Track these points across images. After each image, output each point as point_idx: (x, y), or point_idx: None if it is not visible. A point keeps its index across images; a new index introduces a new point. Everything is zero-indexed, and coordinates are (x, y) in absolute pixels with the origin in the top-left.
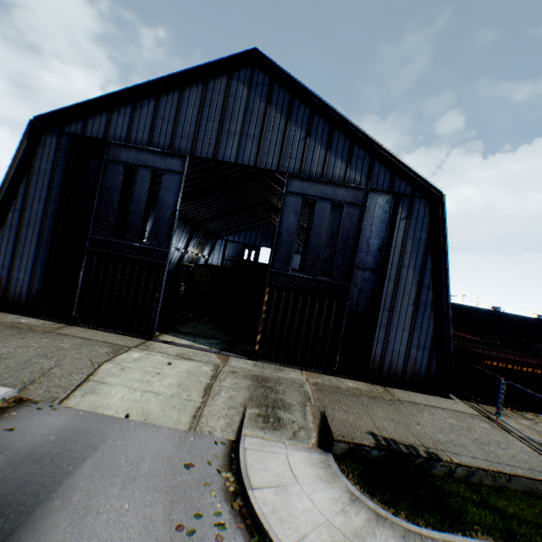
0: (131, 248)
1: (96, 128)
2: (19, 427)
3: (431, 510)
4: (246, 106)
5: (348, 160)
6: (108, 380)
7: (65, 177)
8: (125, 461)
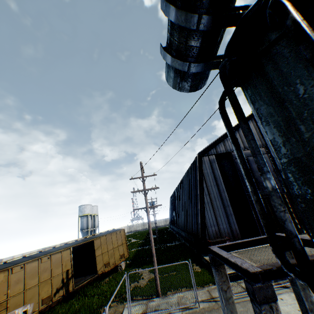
0: (266, 192)
1: (221, 149)
2: None
3: None
4: None
5: None
6: None
7: (221, 172)
8: None
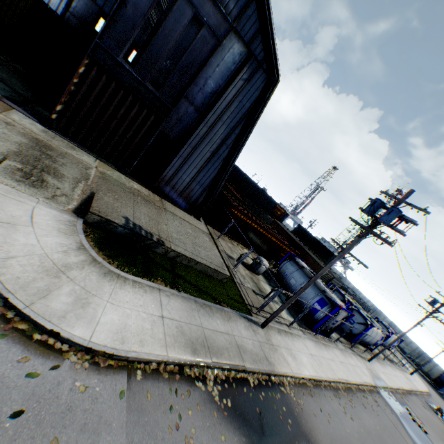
0: None
1: None
2: None
3: (138, 266)
4: None
5: None
6: None
7: None
8: None
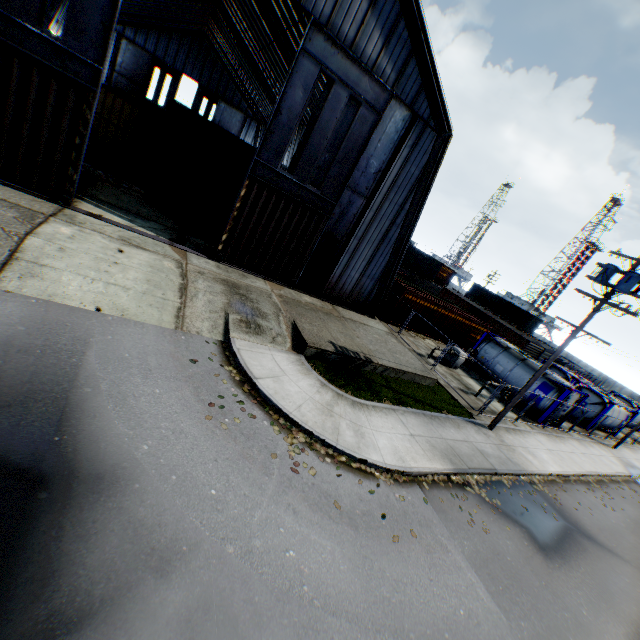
0: (21, 32)
1: None
2: None
3: (364, 391)
4: None
5: (388, 38)
6: (49, 263)
7: None
8: (131, 356)
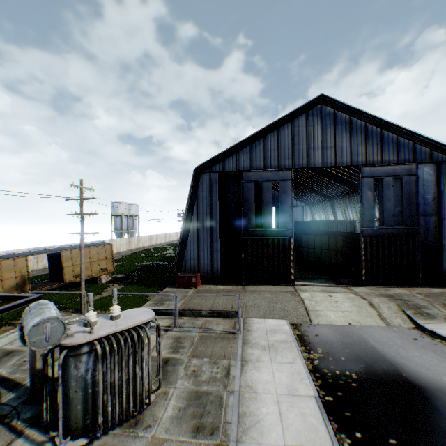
0: (269, 232)
1: (230, 165)
2: (317, 334)
3: None
4: (321, 130)
5: (397, 148)
6: (317, 309)
7: (220, 198)
8: (385, 341)
